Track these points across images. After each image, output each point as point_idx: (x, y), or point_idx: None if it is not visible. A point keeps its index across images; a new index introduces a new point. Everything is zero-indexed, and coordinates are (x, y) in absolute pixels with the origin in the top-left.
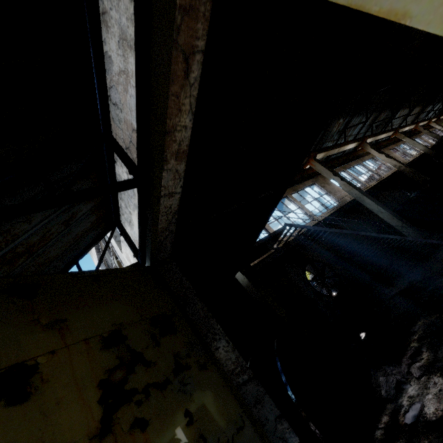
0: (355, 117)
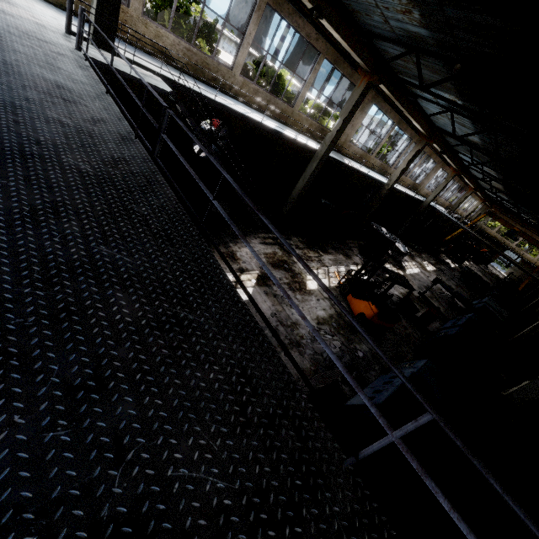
0: (470, 120)
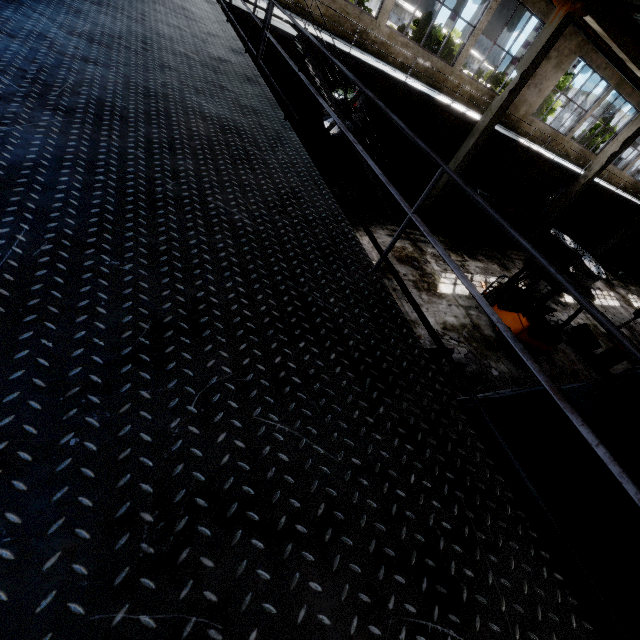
0: None
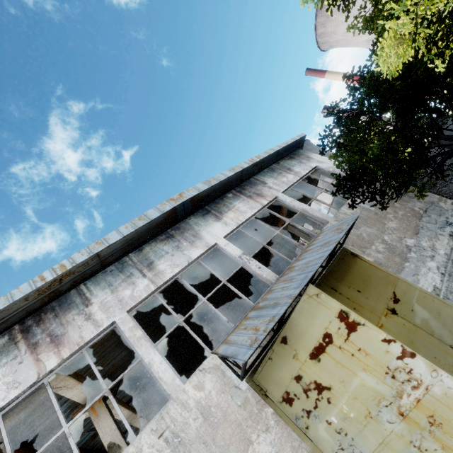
0: None
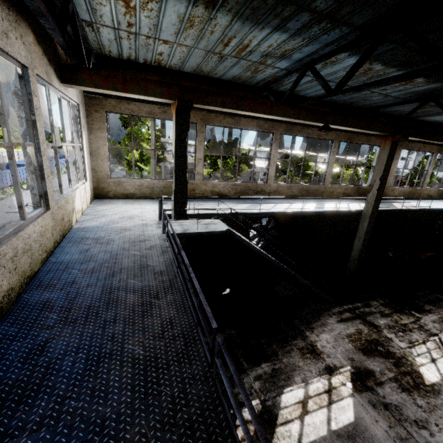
0: None
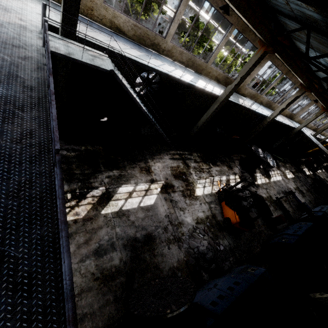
0: None
